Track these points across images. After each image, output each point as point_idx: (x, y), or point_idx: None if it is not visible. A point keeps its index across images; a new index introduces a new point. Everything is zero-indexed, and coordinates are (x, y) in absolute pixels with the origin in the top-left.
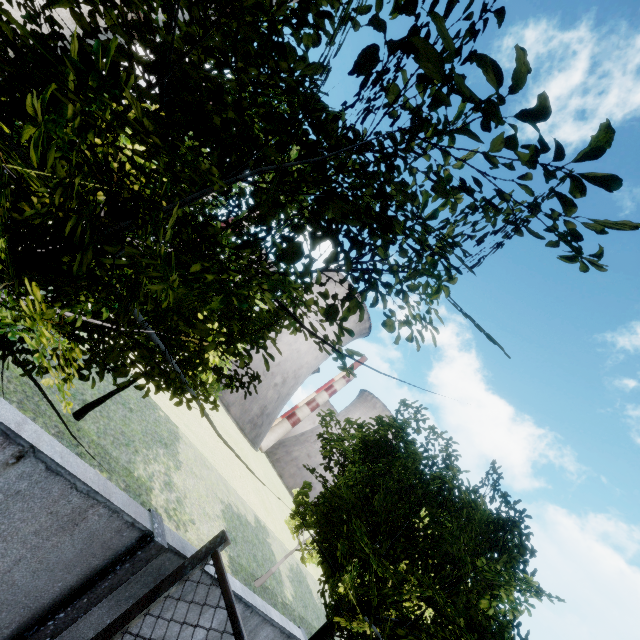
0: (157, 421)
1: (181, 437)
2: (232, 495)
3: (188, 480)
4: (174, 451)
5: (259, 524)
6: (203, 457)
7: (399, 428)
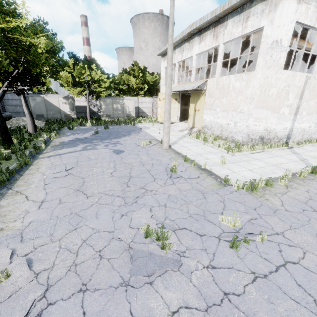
0: None
1: None
2: None
3: None
4: None
5: None
6: None
7: None
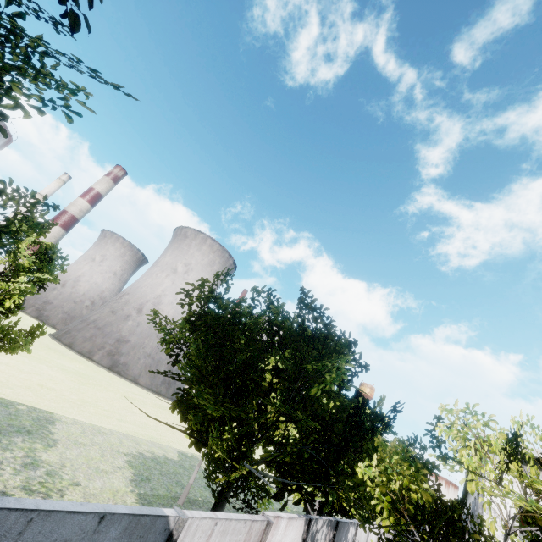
0: (12, 415)
1: (58, 419)
2: (144, 445)
3: (69, 452)
4: (44, 434)
5: (185, 456)
6: (97, 427)
7: (219, 297)
